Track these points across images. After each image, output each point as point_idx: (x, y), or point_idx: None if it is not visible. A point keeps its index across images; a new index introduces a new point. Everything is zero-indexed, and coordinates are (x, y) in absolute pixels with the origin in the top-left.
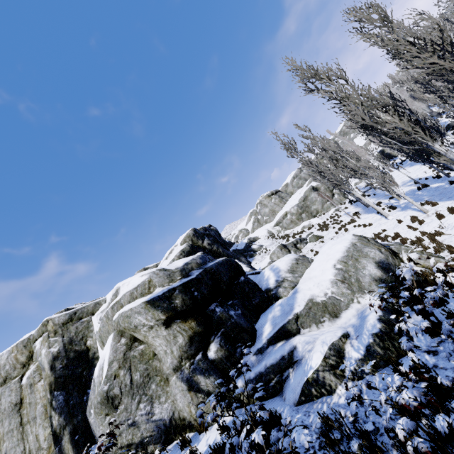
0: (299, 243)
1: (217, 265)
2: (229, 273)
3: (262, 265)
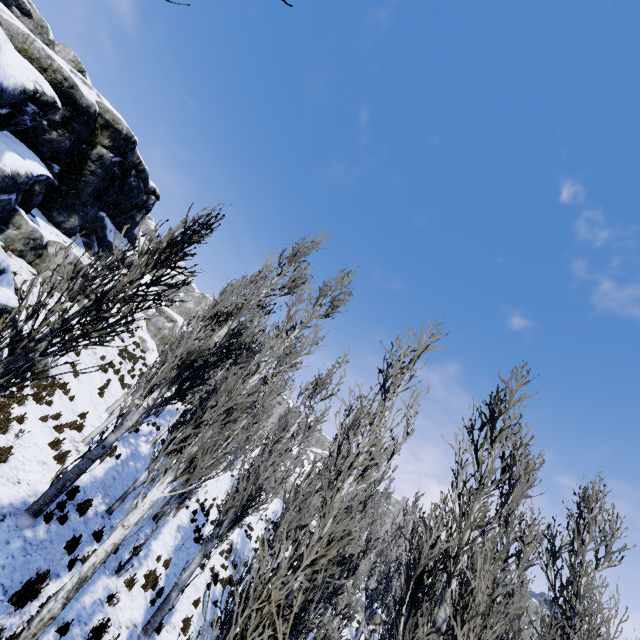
0: None
1: None
2: None
3: (44, 231)
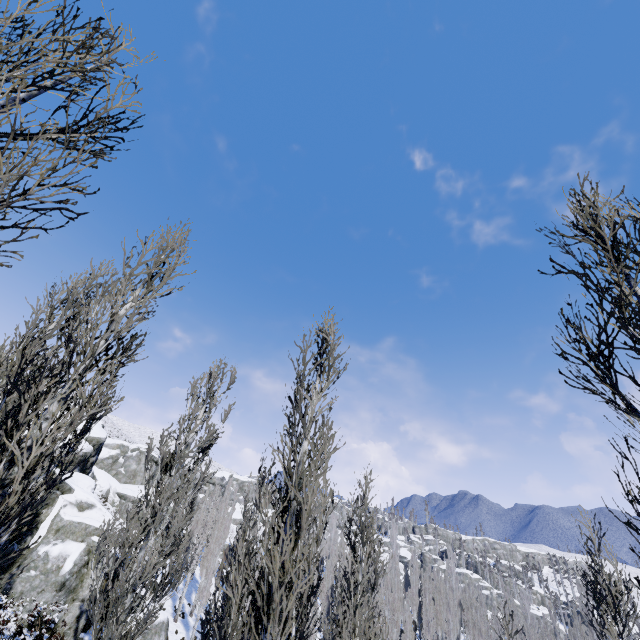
0: None
1: None
2: None
3: None
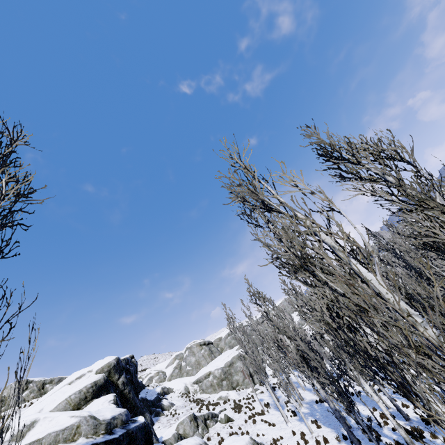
0: (209, 419)
1: (137, 429)
2: (143, 441)
3: (165, 434)
